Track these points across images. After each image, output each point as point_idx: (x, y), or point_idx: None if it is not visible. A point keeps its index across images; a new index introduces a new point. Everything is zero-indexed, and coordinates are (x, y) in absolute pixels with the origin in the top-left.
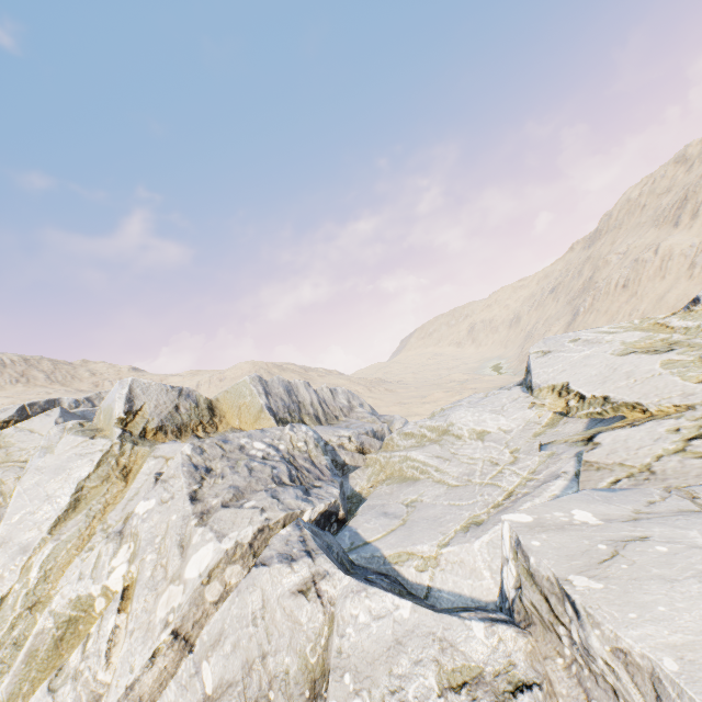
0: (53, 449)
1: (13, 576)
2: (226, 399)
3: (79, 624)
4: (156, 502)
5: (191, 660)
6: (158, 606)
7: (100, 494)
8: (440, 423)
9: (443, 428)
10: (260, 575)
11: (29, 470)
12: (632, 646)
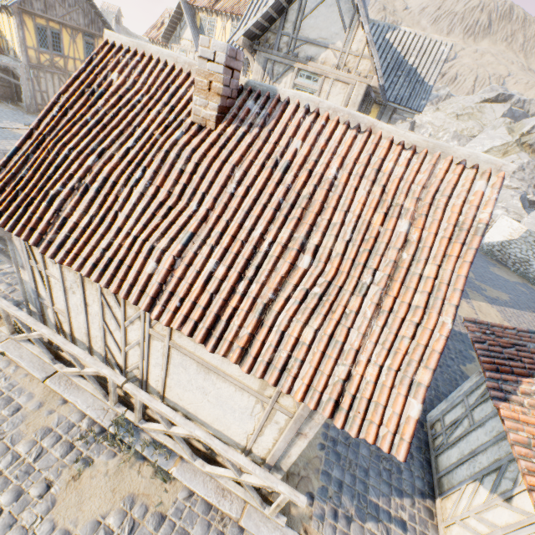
0: (496, 129)
1: None
2: None
3: None
4: None
5: None
6: None
7: (493, 154)
8: None
9: None
10: (508, 190)
11: (484, 132)
12: (531, 214)
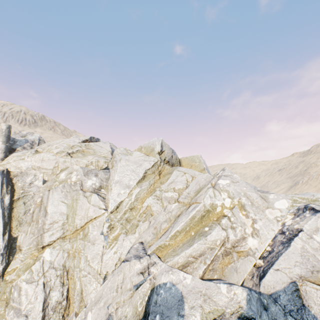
0: (131, 154)
1: (125, 195)
2: (185, 161)
3: (209, 213)
4: (229, 181)
5: (304, 233)
6: (266, 214)
7: (152, 177)
8: (309, 197)
9: (312, 199)
10: None
11: (122, 159)
12: None
